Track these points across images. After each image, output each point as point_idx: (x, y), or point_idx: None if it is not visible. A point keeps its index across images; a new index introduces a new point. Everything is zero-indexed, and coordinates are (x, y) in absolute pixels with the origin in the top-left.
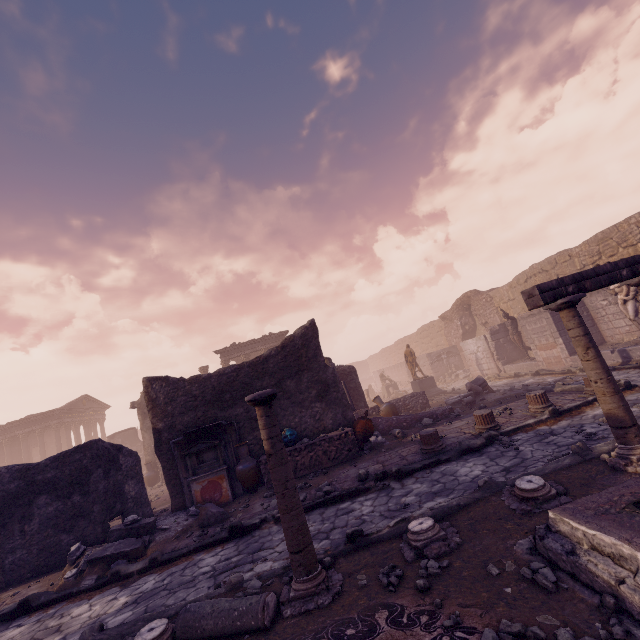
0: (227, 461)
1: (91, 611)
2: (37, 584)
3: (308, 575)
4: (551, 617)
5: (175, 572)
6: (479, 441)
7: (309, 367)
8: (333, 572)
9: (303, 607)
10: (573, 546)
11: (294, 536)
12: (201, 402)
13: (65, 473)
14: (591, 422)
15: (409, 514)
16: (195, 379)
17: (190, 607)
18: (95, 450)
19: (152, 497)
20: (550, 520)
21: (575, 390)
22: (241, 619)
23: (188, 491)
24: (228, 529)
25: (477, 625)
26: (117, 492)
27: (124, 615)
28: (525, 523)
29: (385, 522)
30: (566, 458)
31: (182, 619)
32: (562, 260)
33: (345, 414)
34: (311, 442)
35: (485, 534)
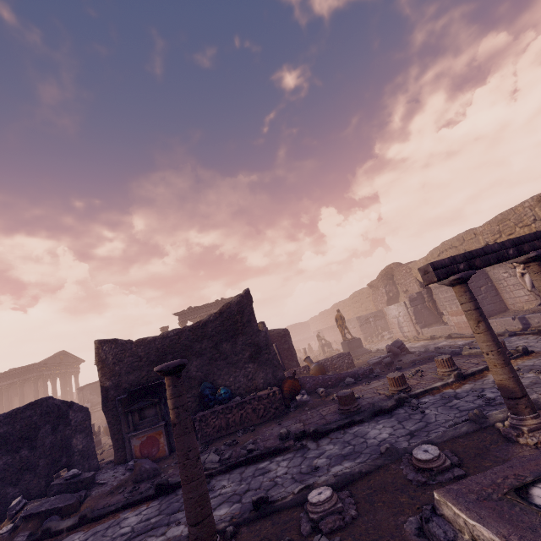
0: (166, 417)
1: None
2: None
3: None
4: None
5: (99, 531)
6: (390, 403)
7: (243, 331)
8: None
9: None
10: (455, 534)
11: (192, 508)
12: (146, 362)
13: (16, 428)
14: (491, 387)
15: (317, 478)
16: (141, 341)
17: None
18: (45, 407)
19: (106, 447)
20: (435, 501)
21: (480, 354)
22: None
23: (129, 445)
24: (155, 487)
25: None
26: (64, 446)
27: None
28: (418, 496)
29: (294, 486)
30: (464, 425)
31: None
32: (468, 238)
33: (275, 374)
34: (242, 400)
35: (380, 507)
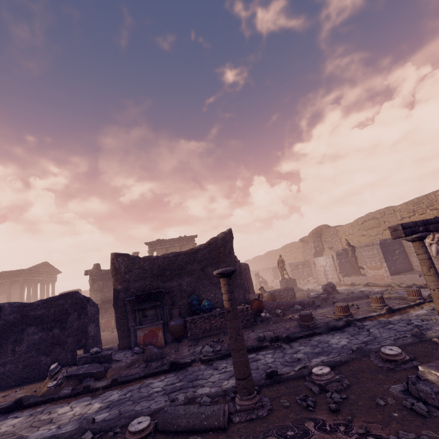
0: (163, 318)
1: (73, 411)
2: (22, 390)
3: (249, 395)
4: (431, 432)
5: (133, 390)
6: (341, 323)
7: (224, 260)
8: (261, 396)
9: (248, 416)
10: None
11: (242, 368)
12: (149, 275)
13: (51, 312)
14: (415, 318)
15: (303, 365)
16: (147, 258)
17: (167, 409)
18: (74, 298)
19: None
20: (419, 372)
21: (398, 298)
22: (207, 420)
23: (133, 336)
24: (169, 364)
25: (382, 434)
26: (84, 330)
27: (103, 415)
28: (392, 376)
29: (287, 368)
30: (409, 338)
31: (162, 417)
32: (388, 212)
33: (245, 295)
34: (223, 311)
35: (365, 380)
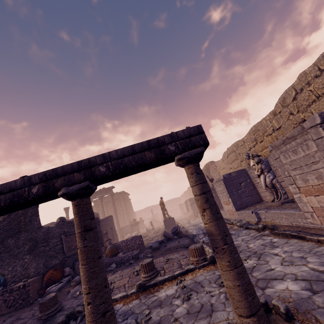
0: None
1: None
2: None
3: None
4: None
5: None
6: (62, 318)
7: (25, 229)
8: None
9: None
10: None
11: None
12: None
13: None
14: (139, 312)
15: None
16: None
17: None
18: None
19: None
20: None
21: None
22: None
23: None
24: None
25: None
26: None
27: None
28: None
29: None
30: None
31: None
32: (240, 144)
33: (47, 263)
34: None
35: None
